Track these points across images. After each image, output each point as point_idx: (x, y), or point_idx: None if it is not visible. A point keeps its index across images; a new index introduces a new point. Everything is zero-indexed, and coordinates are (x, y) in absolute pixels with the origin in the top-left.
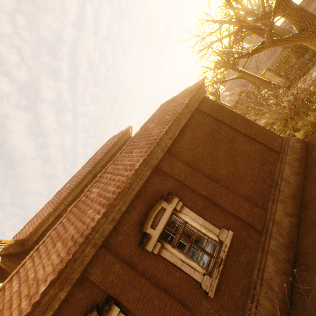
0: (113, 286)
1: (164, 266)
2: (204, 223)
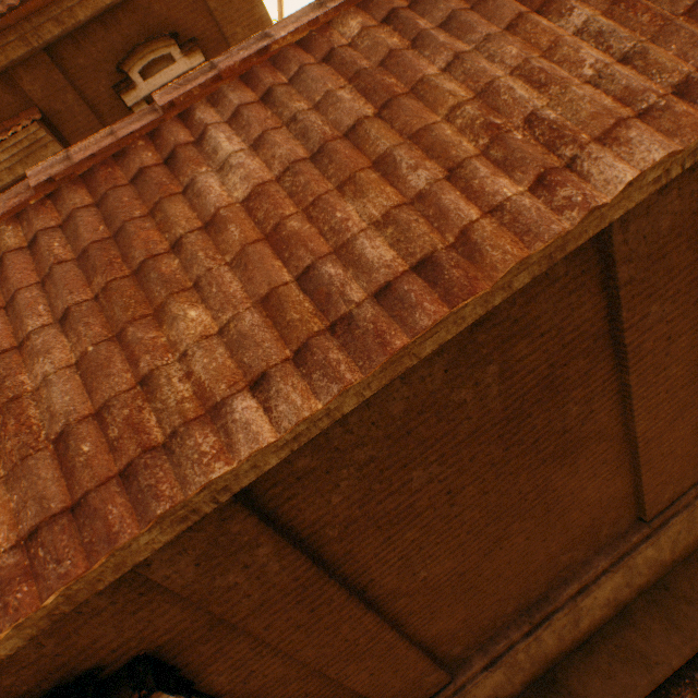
0: None
1: None
2: None
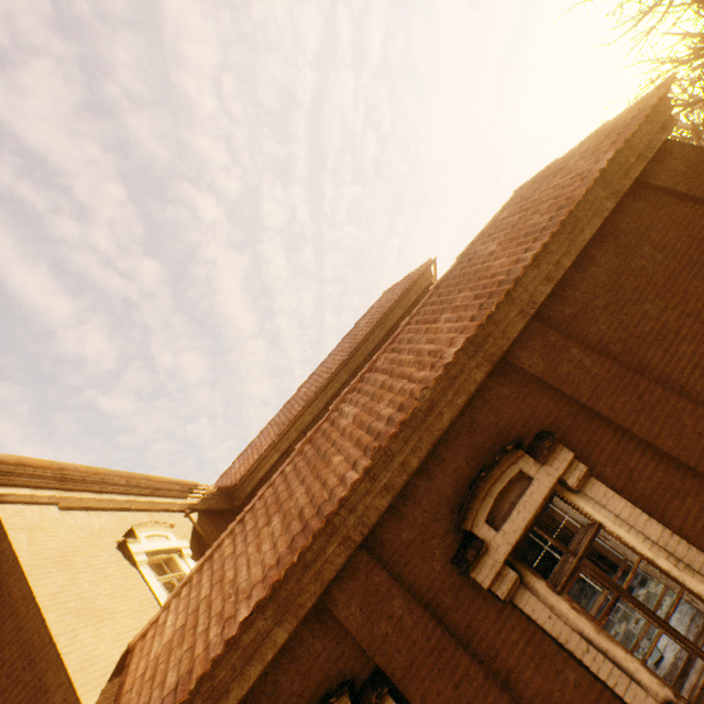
0: (388, 649)
1: (525, 639)
2: (665, 541)
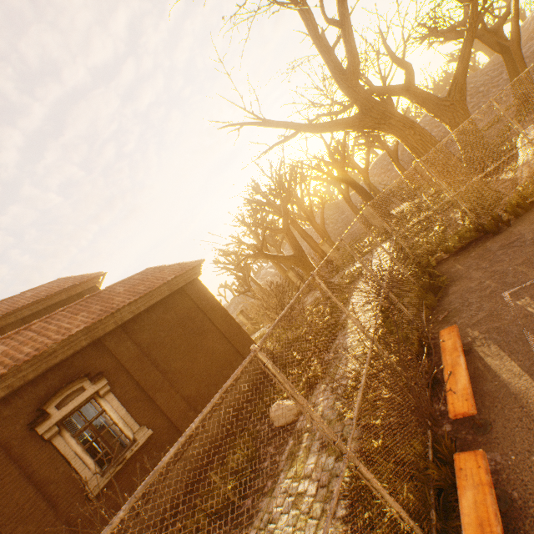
0: None
1: (49, 456)
2: (125, 416)
